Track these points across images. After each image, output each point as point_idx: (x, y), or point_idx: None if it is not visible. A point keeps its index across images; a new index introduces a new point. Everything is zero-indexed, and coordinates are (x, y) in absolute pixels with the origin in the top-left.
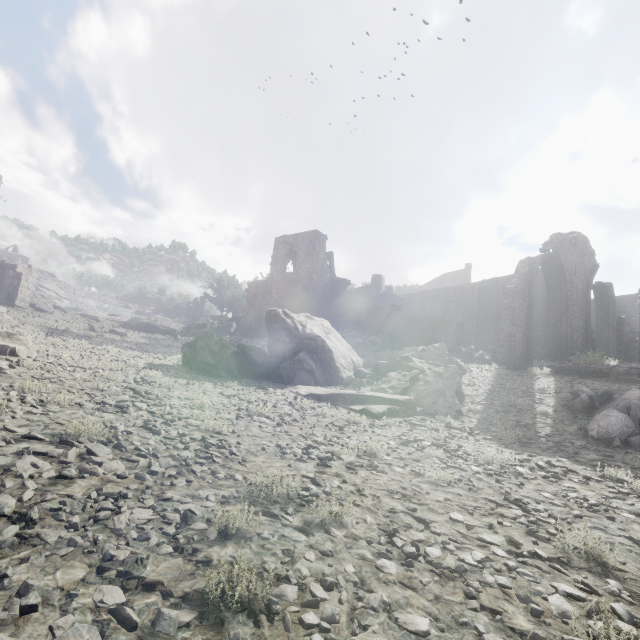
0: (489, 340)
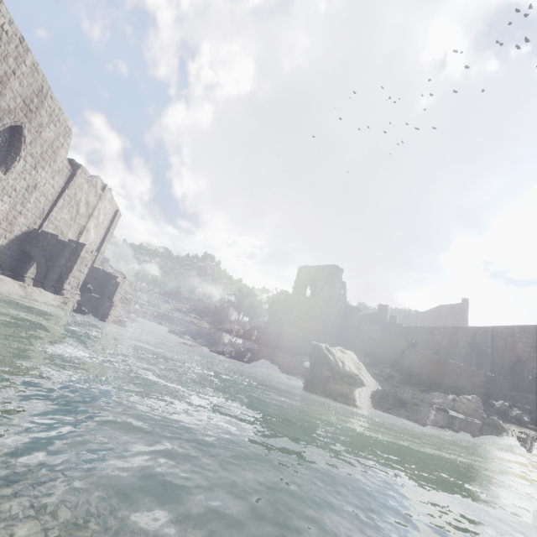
0: (507, 387)
